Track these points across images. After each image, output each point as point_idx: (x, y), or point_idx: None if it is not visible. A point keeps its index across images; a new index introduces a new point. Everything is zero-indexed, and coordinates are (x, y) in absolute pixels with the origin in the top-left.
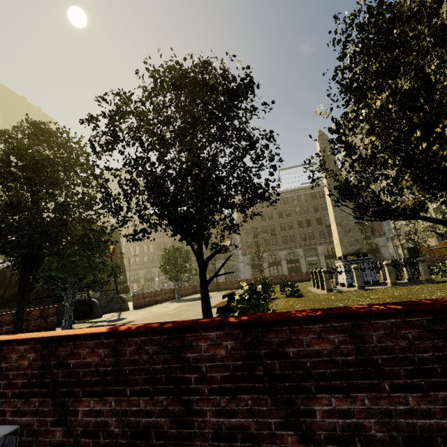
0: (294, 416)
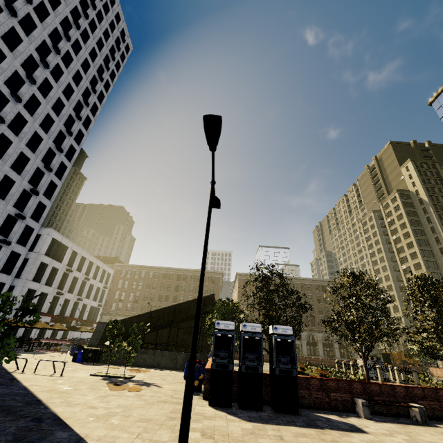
0: None
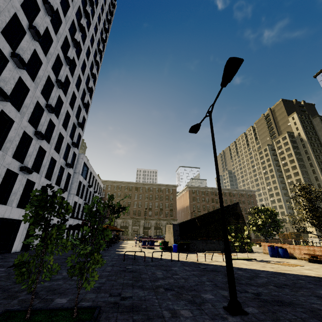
0: None
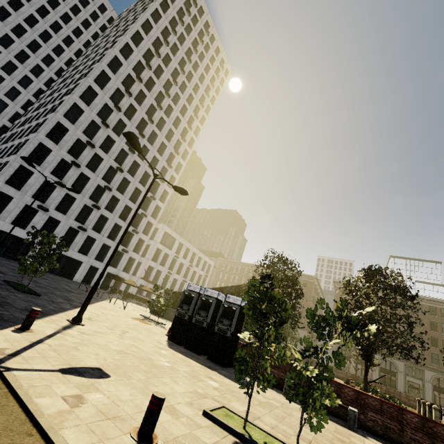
0: (433, 443)
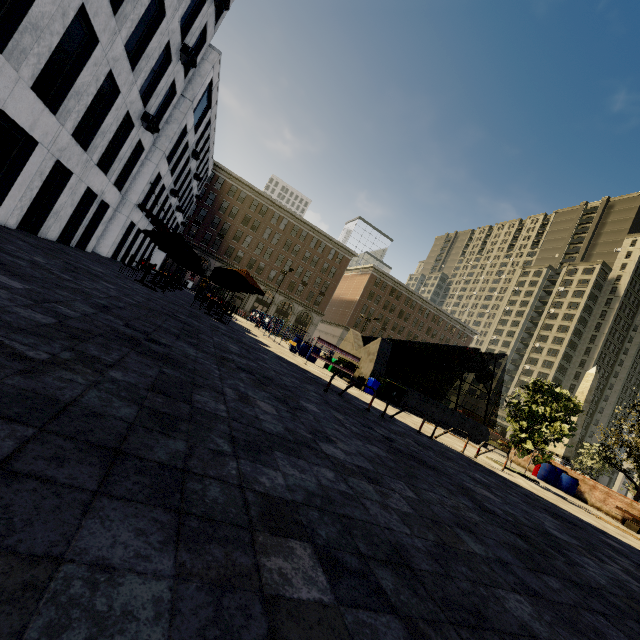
0: None
